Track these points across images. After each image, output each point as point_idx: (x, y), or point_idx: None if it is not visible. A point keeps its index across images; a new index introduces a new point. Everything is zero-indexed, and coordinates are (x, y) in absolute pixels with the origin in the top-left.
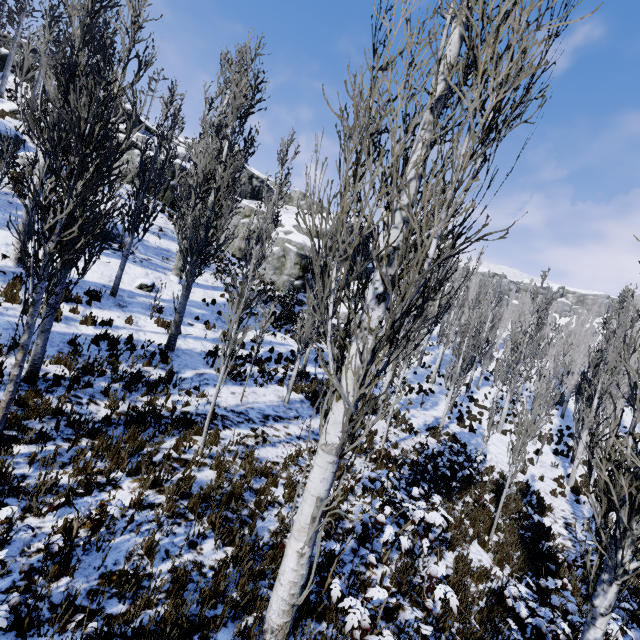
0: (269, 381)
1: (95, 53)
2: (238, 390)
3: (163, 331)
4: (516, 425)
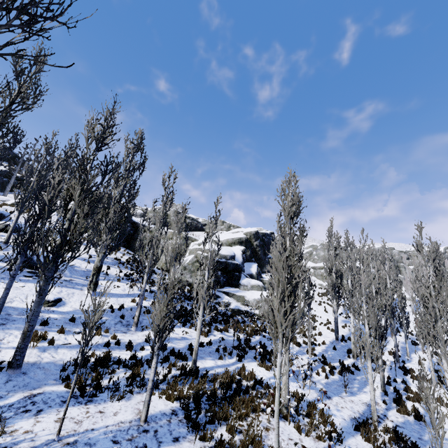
0: (138, 389)
1: (4, 136)
2: (75, 412)
3: (31, 344)
4: None
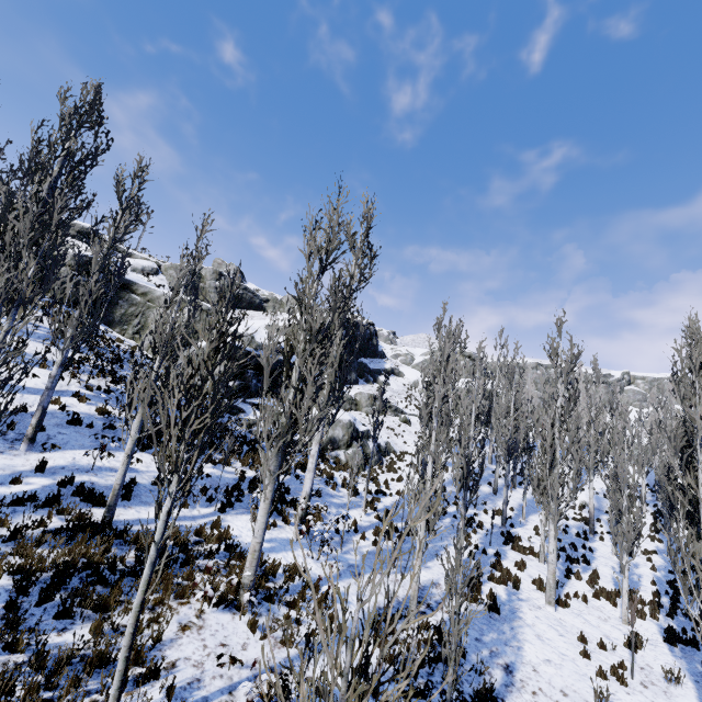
0: None
1: None
2: None
3: None
4: (588, 581)
